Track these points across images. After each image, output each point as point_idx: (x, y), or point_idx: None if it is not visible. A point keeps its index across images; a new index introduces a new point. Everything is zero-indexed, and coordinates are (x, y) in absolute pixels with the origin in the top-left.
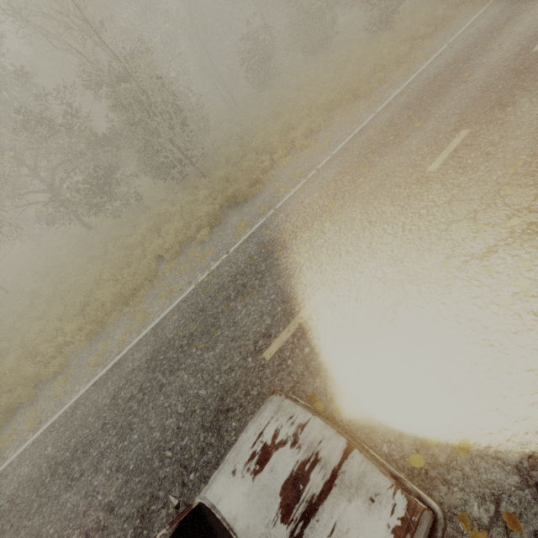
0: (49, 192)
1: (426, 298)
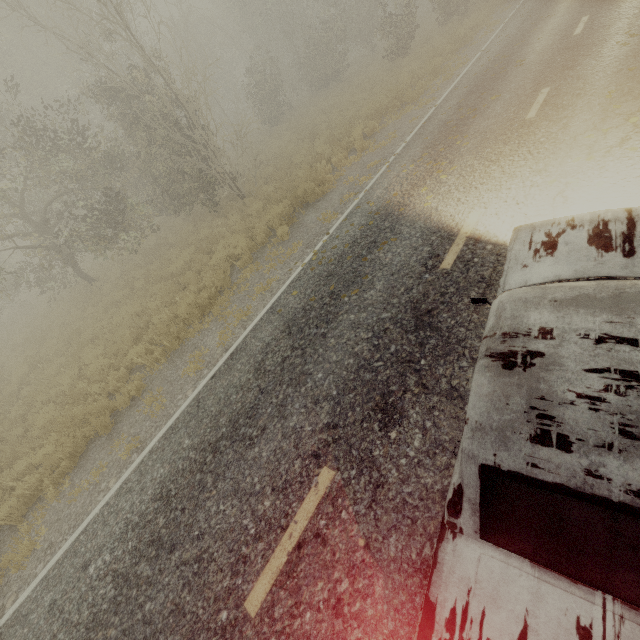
0: (38, 235)
1: (587, 180)
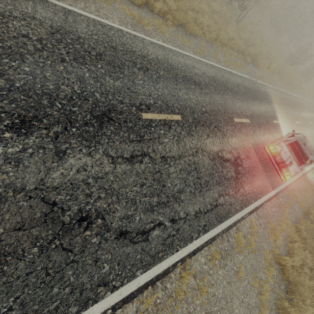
0: None
1: None
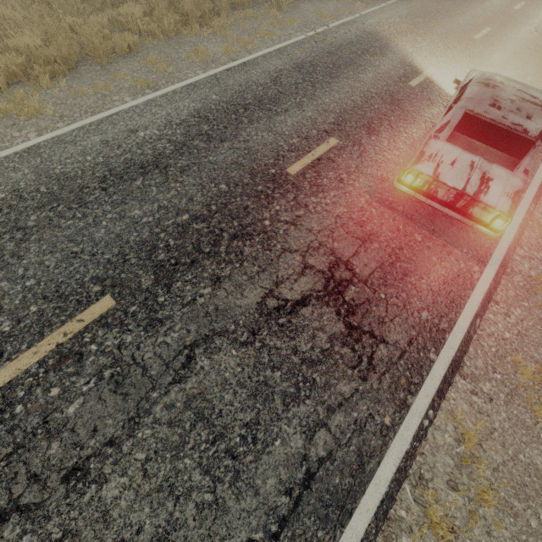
0: None
1: None
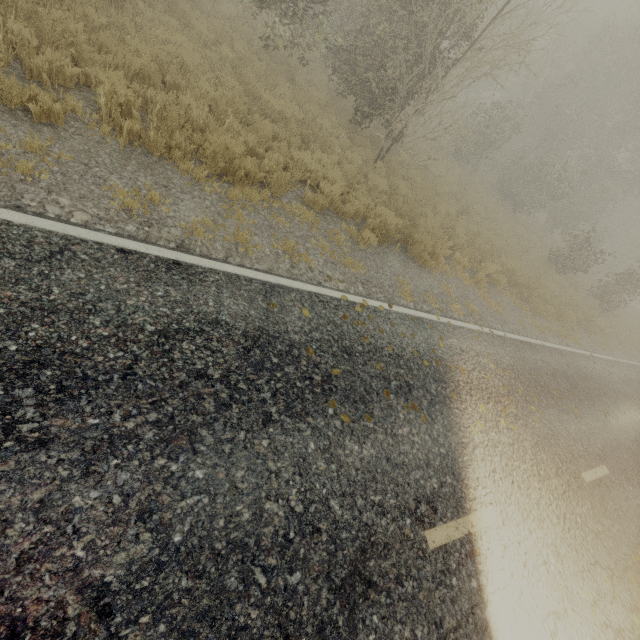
0: None
1: (579, 636)
